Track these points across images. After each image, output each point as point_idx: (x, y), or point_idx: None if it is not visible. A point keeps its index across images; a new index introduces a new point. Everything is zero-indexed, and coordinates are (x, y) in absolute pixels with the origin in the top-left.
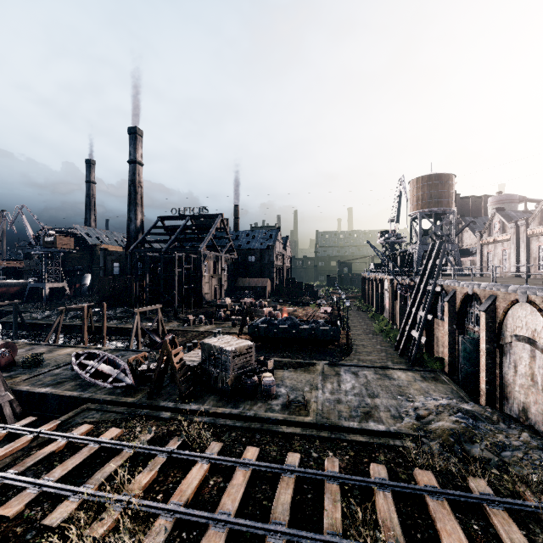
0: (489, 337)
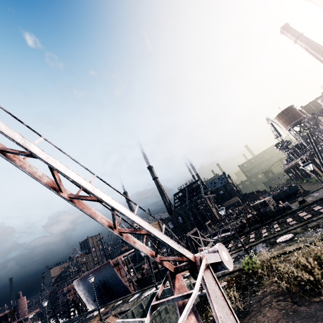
0: None
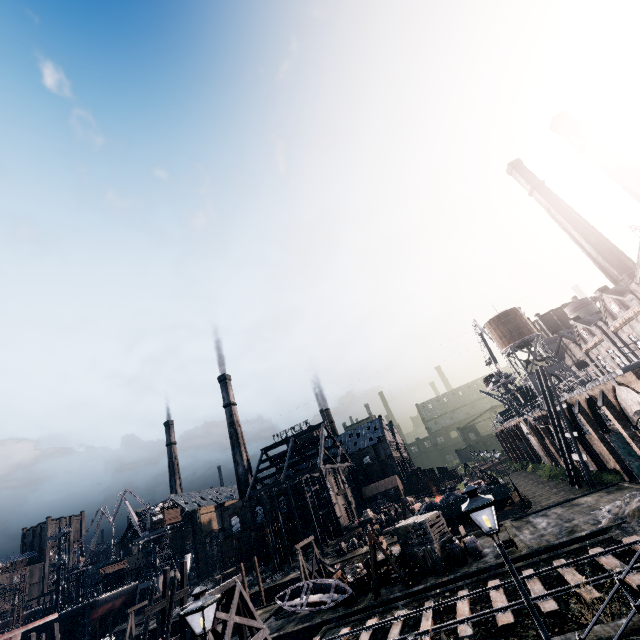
0: (622, 424)
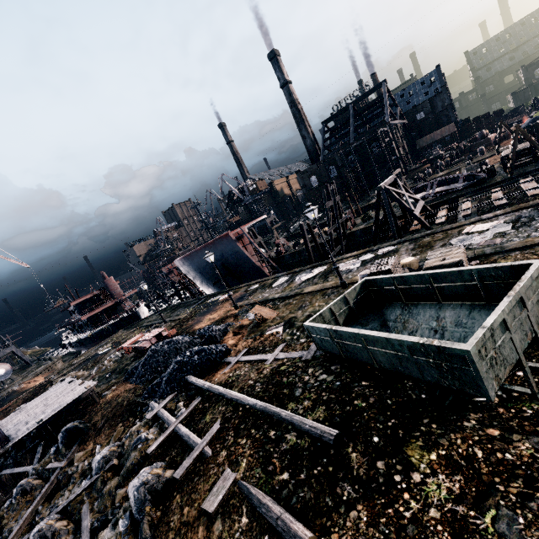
0: None
